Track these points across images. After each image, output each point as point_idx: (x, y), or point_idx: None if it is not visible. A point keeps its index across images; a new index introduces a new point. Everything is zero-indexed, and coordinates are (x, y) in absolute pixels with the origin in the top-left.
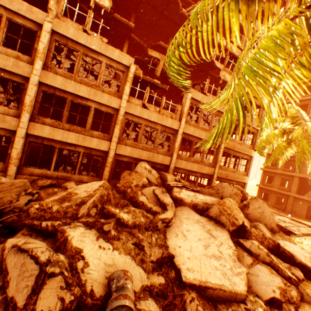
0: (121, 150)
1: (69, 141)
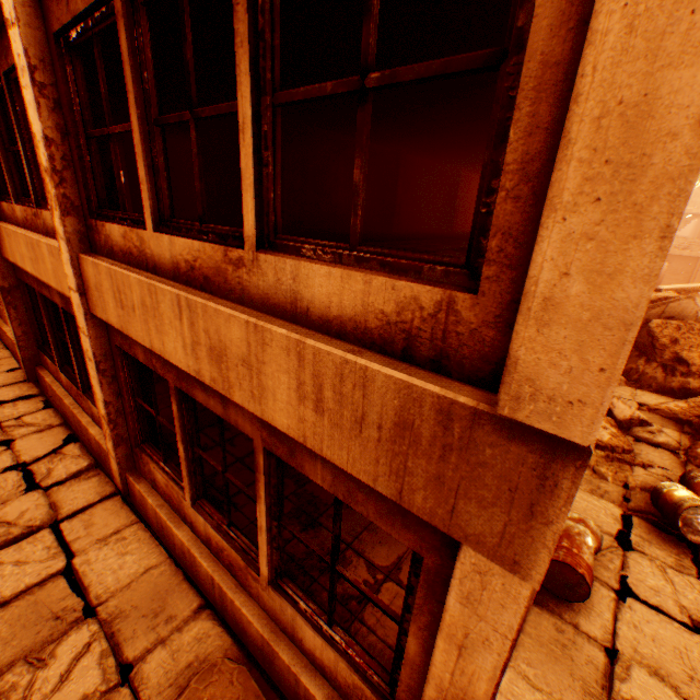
0: None
1: None
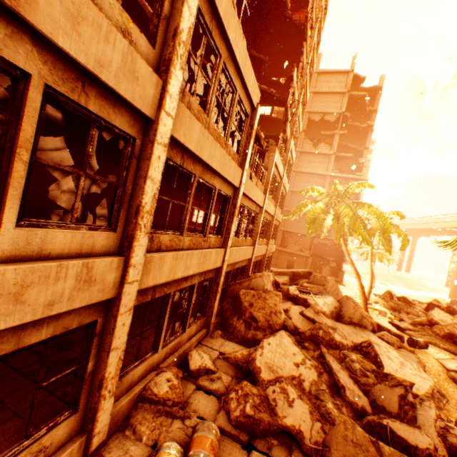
0: (229, 258)
1: (190, 272)
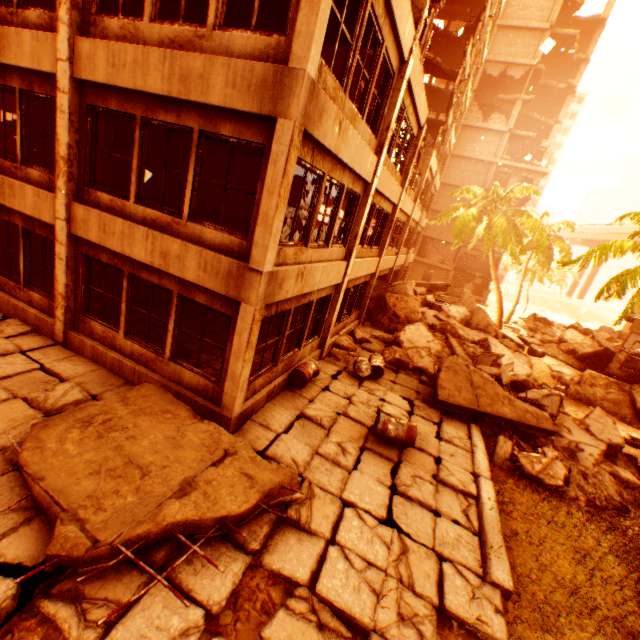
0: (380, 266)
1: (362, 274)
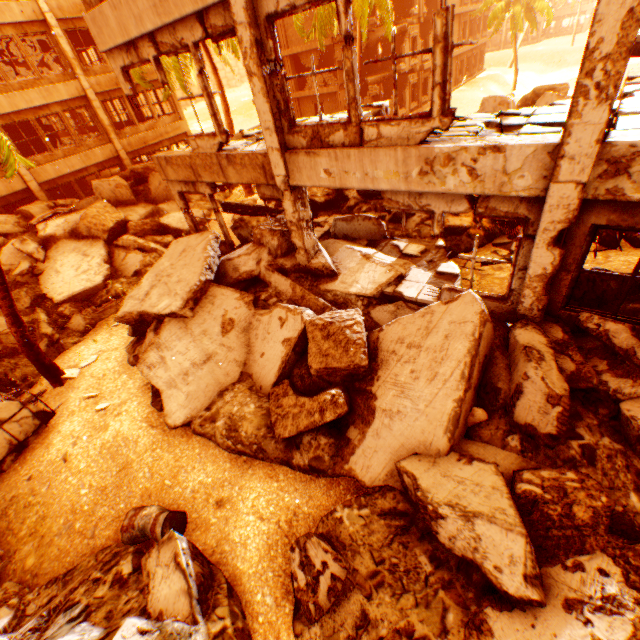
0: None
1: None
